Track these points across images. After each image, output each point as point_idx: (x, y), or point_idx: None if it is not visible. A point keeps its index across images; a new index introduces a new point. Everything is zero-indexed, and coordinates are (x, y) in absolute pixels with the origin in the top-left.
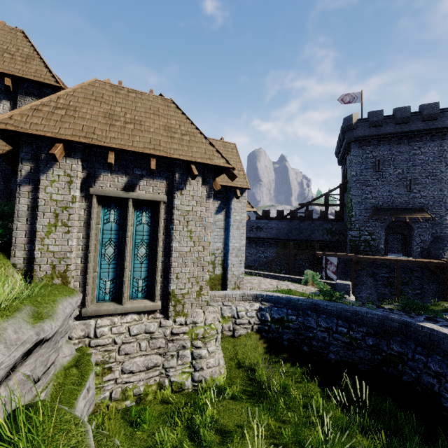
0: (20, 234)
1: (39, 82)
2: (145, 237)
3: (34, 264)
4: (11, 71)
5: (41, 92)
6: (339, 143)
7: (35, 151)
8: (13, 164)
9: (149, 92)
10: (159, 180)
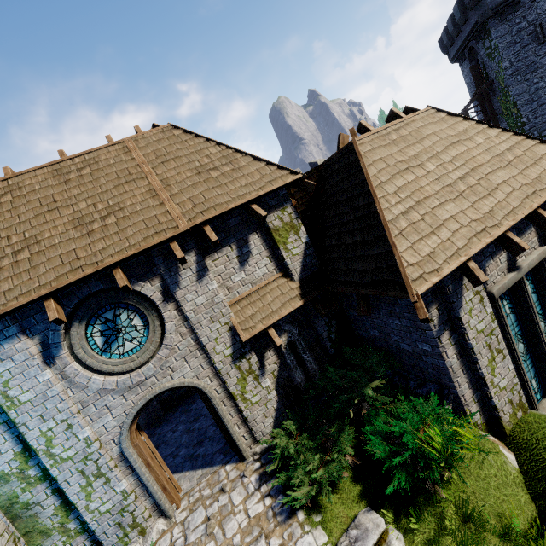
0: (464, 389)
1: (281, 186)
2: (537, 309)
3: (498, 412)
4: (246, 193)
5: (279, 198)
6: (455, 31)
7: (430, 287)
8: (370, 312)
9: (392, 114)
10: (527, 231)
